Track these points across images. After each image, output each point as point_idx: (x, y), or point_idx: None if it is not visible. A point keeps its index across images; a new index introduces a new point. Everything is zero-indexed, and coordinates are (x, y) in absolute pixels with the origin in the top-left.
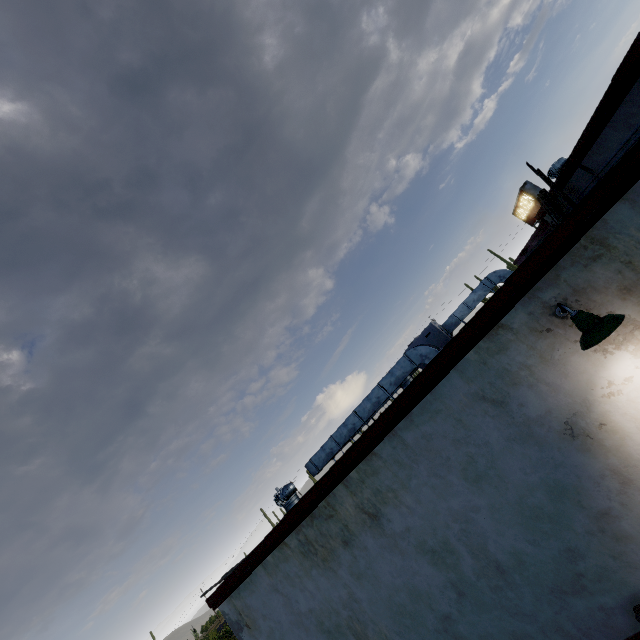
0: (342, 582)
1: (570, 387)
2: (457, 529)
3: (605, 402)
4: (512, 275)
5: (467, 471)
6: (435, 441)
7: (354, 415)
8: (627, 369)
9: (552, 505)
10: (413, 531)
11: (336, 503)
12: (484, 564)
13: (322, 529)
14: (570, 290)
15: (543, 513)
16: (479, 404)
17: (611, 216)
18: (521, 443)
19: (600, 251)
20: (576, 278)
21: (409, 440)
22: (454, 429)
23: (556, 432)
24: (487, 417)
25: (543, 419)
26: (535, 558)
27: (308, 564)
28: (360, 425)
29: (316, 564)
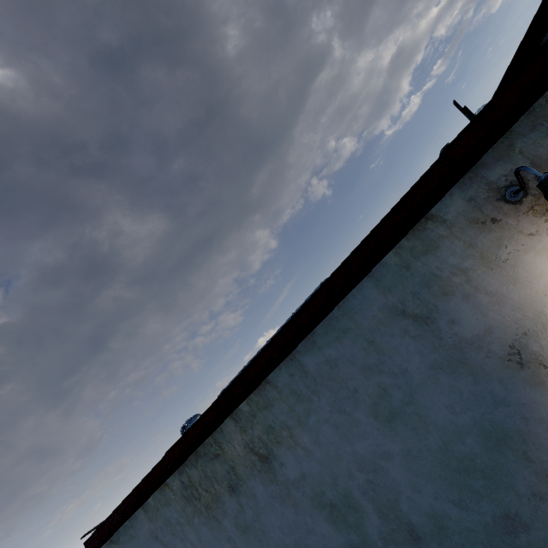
0: (226, 535)
1: (520, 297)
2: (362, 480)
3: None
4: (449, 146)
5: (378, 407)
6: (341, 368)
7: None
8: None
9: (487, 456)
10: (309, 479)
11: (223, 440)
12: (394, 527)
13: (207, 470)
14: (527, 164)
15: (474, 465)
16: (397, 321)
17: None
18: (450, 372)
19: None
20: (537, 147)
21: (309, 366)
22: (365, 353)
23: (498, 358)
24: (407, 338)
25: (481, 340)
26: (461, 524)
27: (190, 510)
28: None
29: (199, 511)
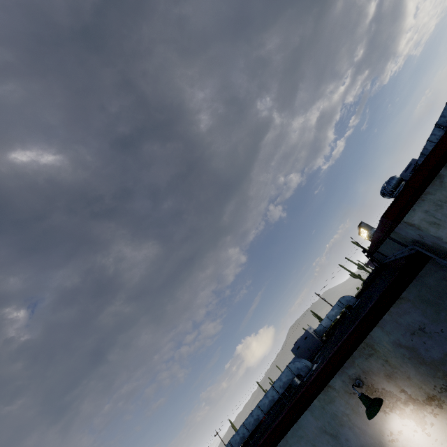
0: None
1: (371, 432)
2: None
3: (391, 445)
4: (330, 358)
5: None
6: None
7: (258, 408)
8: (398, 425)
9: None
10: None
11: None
12: None
13: None
14: (361, 371)
15: None
16: (324, 435)
17: (373, 333)
18: None
19: (372, 351)
20: (363, 364)
21: None
22: None
23: None
24: (329, 445)
25: None
26: None
27: None
28: (262, 416)
29: None
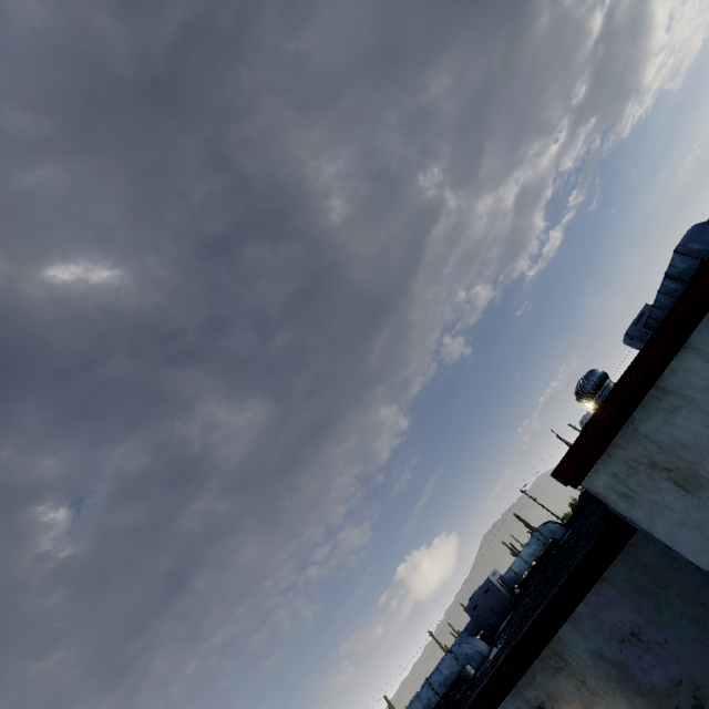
0: None
1: None
2: None
3: None
4: (498, 669)
5: None
6: None
7: None
8: None
9: None
10: None
11: None
12: None
13: None
14: (545, 694)
15: None
16: None
17: (562, 633)
18: None
19: (561, 663)
20: (548, 684)
21: None
22: None
23: None
24: None
25: None
26: None
27: None
28: None
29: None
